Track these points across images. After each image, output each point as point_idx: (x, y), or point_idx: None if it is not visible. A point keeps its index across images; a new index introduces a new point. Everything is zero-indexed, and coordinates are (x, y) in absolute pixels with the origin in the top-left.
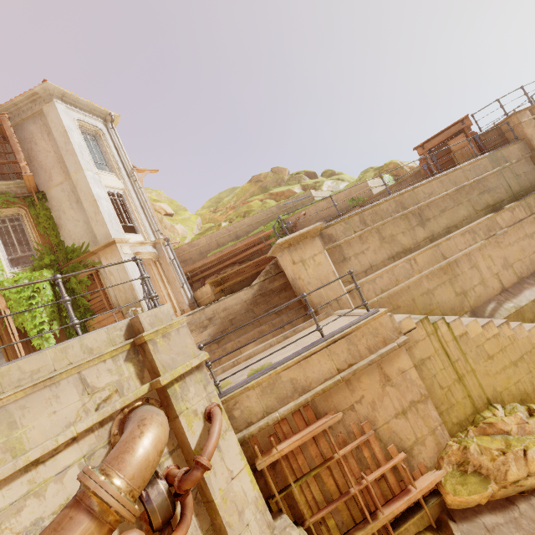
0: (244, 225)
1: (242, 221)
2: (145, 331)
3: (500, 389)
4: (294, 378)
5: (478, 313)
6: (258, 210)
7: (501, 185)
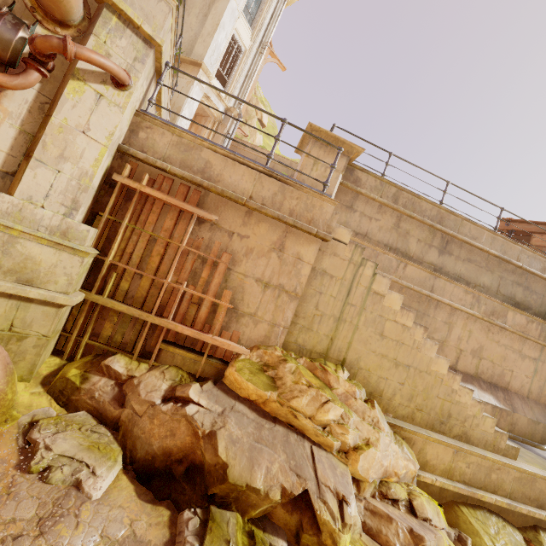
0: None
1: None
2: None
3: (363, 365)
4: (211, 163)
5: None
6: None
7: (542, 297)
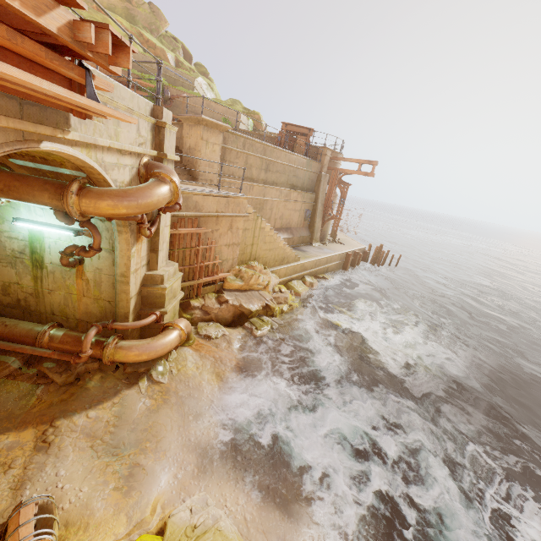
0: None
1: None
2: (163, 120)
3: (261, 256)
4: (198, 202)
5: None
6: None
7: (302, 179)
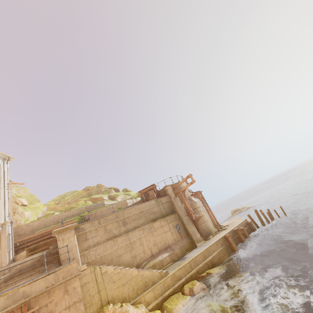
0: (64, 216)
1: (63, 214)
2: None
3: (115, 296)
4: (25, 291)
5: (139, 266)
6: (79, 207)
7: (159, 211)
